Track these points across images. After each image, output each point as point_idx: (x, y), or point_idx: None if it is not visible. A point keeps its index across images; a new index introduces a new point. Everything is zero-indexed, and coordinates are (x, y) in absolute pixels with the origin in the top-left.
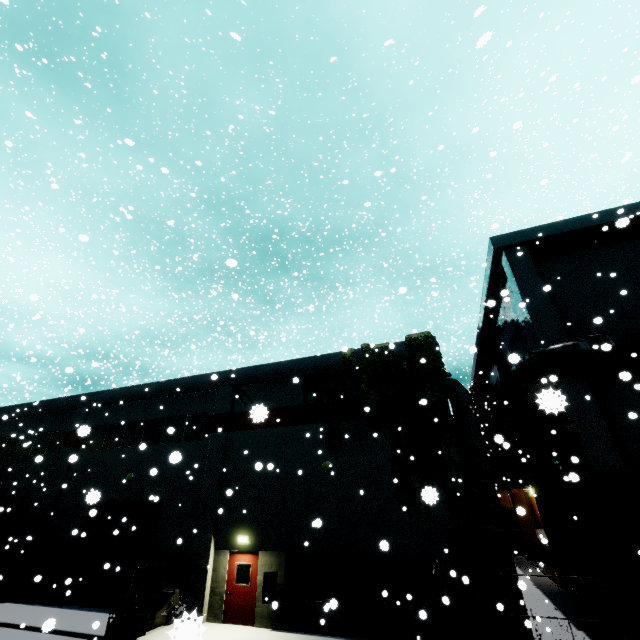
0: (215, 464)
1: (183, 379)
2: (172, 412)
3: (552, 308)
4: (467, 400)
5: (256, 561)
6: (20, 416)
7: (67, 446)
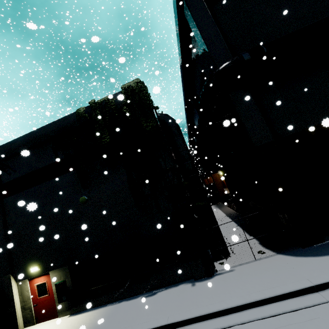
0: None
1: None
2: None
3: (222, 38)
4: (175, 126)
5: (49, 278)
6: None
7: None
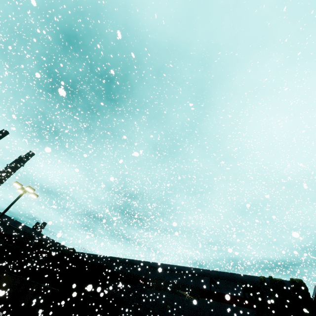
0: (206, 314)
1: (187, 267)
2: (183, 281)
3: None
4: None
5: None
6: (120, 263)
7: (140, 283)
